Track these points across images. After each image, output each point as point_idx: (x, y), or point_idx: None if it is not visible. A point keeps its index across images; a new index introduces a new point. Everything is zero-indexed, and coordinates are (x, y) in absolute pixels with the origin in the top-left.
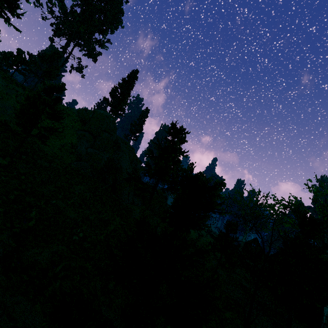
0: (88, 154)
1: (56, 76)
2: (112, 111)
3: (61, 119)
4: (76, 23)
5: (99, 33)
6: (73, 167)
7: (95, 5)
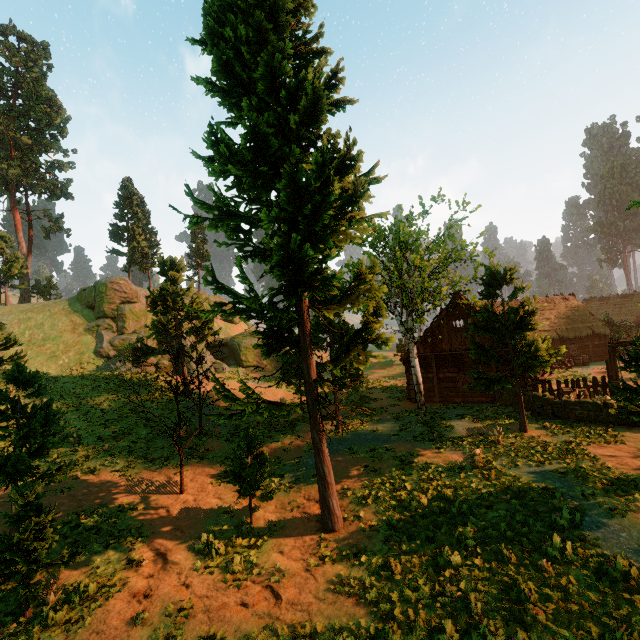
0: (114, 346)
1: (21, 268)
2: (132, 263)
3: (15, 343)
4: (2, 166)
5: (45, 151)
6: (90, 375)
7: (5, 120)
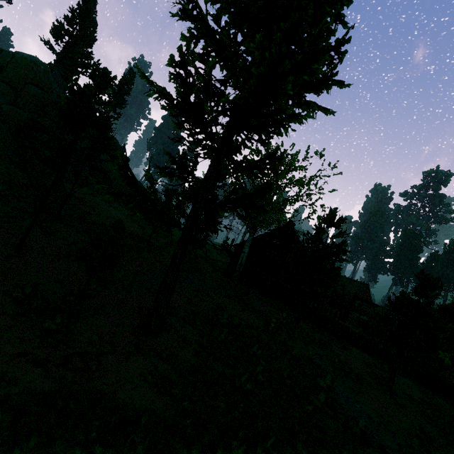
0: (4, 112)
1: None
2: (59, 63)
3: None
4: None
5: None
6: None
7: None
